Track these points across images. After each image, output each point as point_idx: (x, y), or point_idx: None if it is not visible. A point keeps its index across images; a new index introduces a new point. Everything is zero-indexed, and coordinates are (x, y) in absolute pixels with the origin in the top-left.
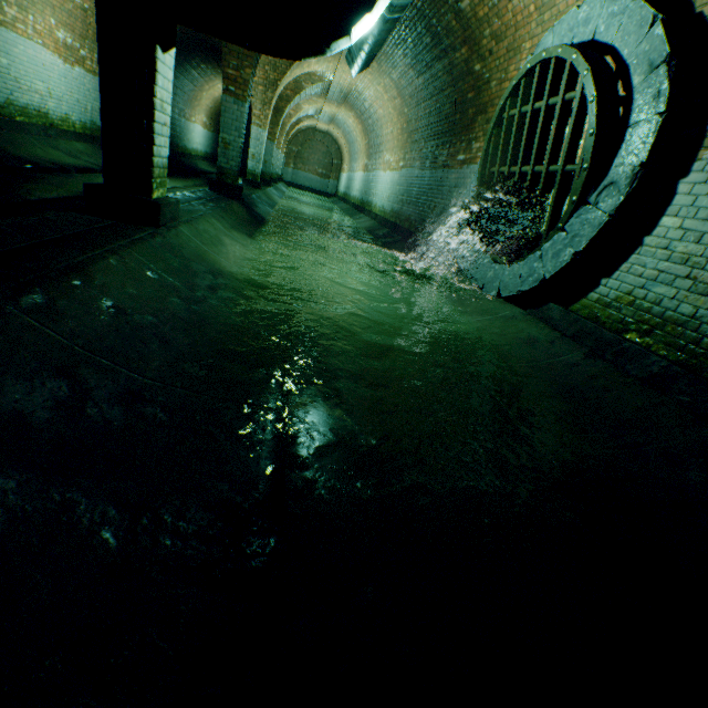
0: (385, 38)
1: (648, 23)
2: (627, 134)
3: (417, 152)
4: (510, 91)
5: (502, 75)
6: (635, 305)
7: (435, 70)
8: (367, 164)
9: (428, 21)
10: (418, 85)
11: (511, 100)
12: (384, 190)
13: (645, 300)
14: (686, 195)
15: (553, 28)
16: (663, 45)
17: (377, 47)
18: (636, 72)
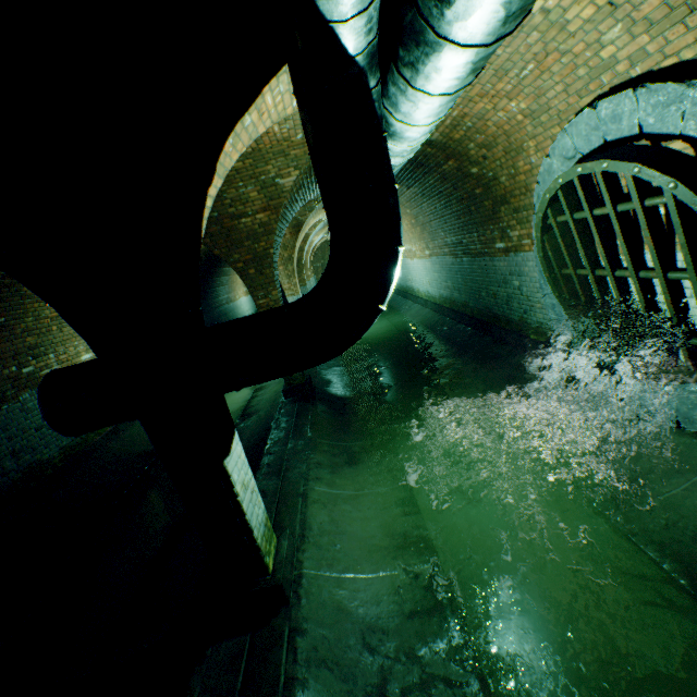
0: None
1: None
2: None
3: (440, 241)
4: (546, 204)
5: (511, 171)
6: None
7: (424, 181)
8: None
9: None
10: (412, 194)
11: (551, 208)
12: (420, 277)
13: None
14: None
15: (565, 130)
16: None
17: None
18: None
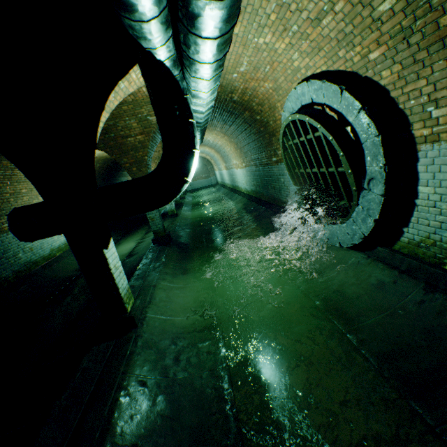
0: (204, 131)
1: (338, 92)
2: (364, 148)
3: (249, 158)
4: (282, 135)
5: (273, 118)
6: (437, 246)
7: (237, 122)
8: (226, 166)
9: (221, 108)
10: (232, 130)
11: (285, 137)
12: (241, 179)
13: (442, 242)
14: (425, 172)
15: (287, 99)
16: (354, 101)
17: (203, 135)
18: (347, 115)
